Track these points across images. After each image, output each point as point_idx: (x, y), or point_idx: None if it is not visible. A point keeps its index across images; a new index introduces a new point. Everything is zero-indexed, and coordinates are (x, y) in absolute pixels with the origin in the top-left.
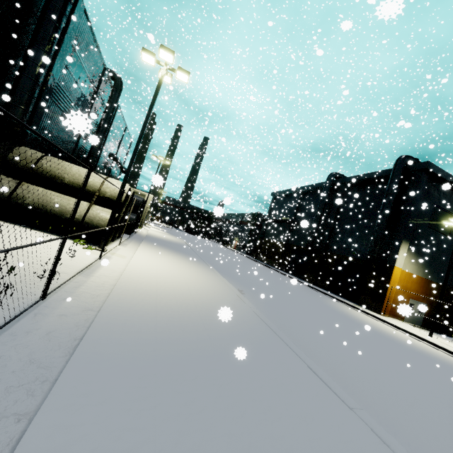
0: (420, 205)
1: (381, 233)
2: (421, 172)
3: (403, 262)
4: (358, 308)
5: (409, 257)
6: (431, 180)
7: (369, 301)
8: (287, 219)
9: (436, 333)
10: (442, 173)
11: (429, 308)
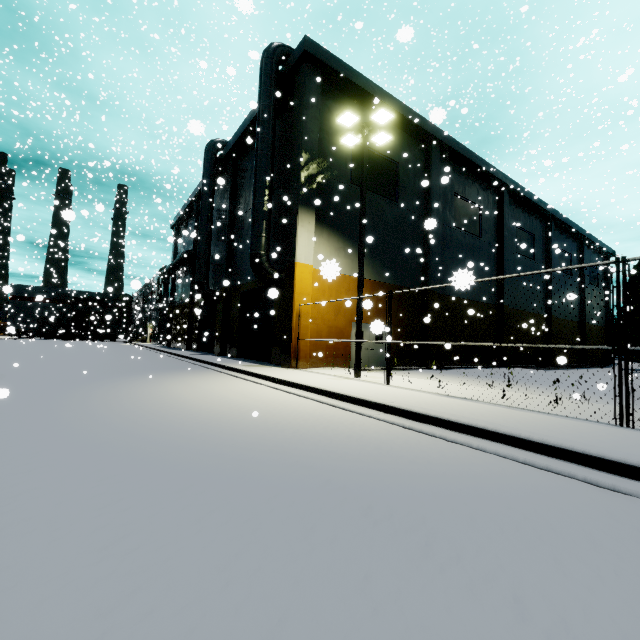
0: (325, 140)
1: (261, 204)
2: (304, 66)
3: (311, 252)
4: (238, 369)
5: (329, 245)
6: (334, 92)
7: (281, 349)
8: (180, 256)
9: (407, 370)
10: (341, 66)
11: (393, 332)
